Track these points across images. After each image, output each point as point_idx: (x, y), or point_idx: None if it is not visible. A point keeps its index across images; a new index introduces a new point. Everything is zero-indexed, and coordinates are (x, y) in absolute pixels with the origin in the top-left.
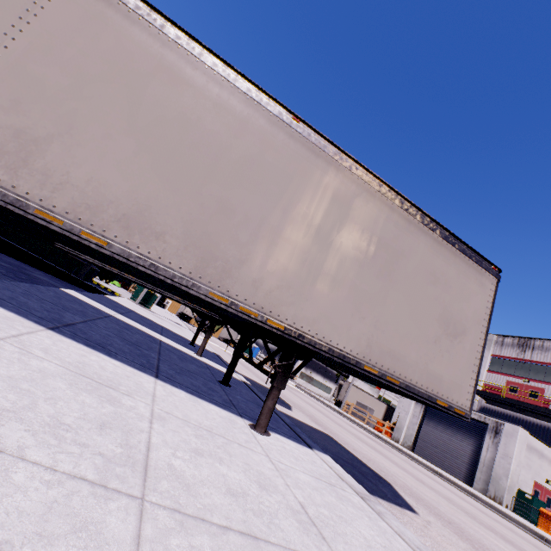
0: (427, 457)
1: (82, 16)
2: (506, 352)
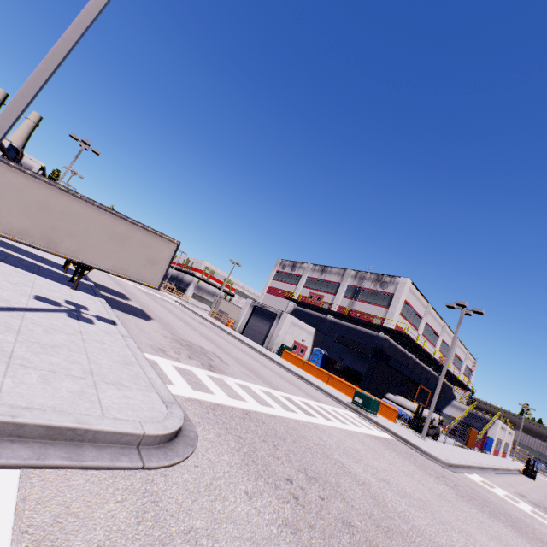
0: (248, 336)
1: None
2: (314, 275)
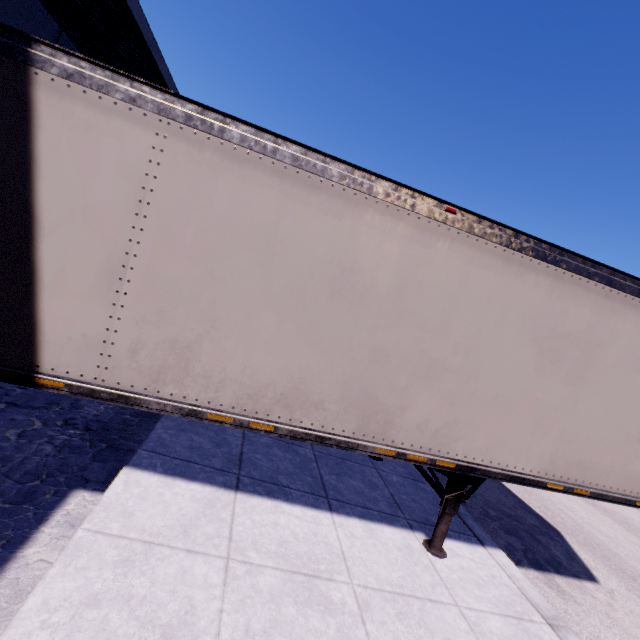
0: None
1: (190, 181)
2: None
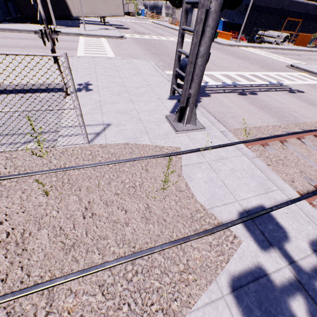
0: None
1: None
2: None
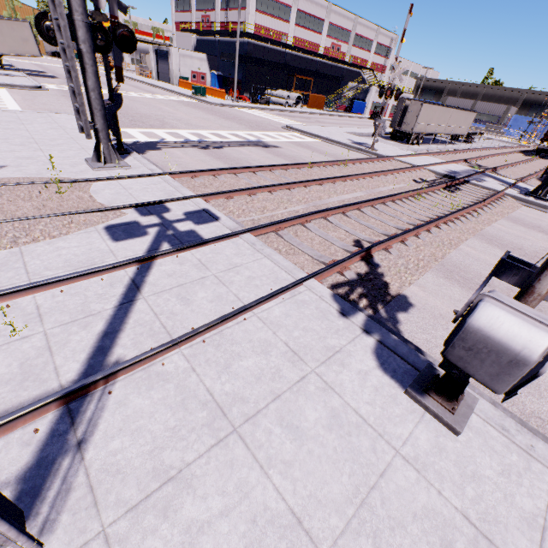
0: (162, 80)
1: None
2: None
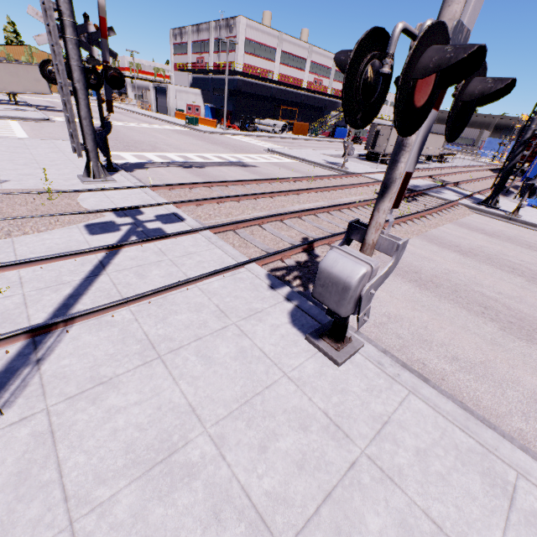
0: (161, 113)
1: None
2: (195, 38)
